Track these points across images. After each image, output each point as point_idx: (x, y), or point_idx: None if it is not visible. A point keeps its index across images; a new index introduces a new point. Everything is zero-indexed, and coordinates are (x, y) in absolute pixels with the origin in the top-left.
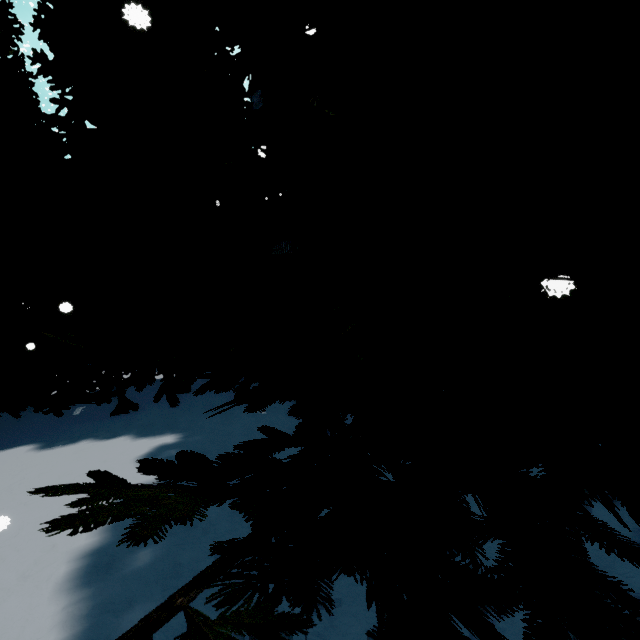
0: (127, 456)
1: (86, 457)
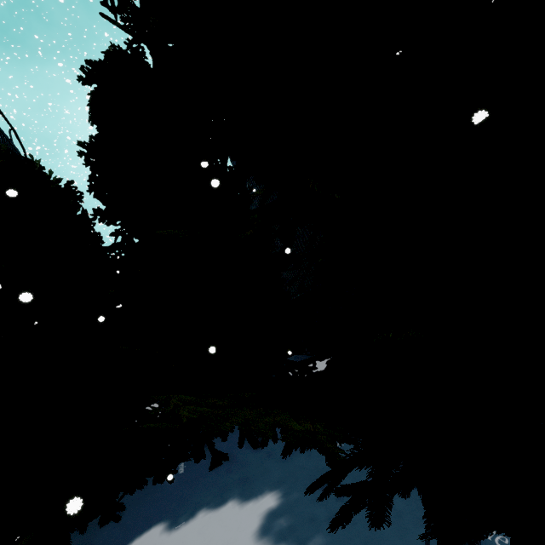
0: (244, 533)
1: (210, 538)
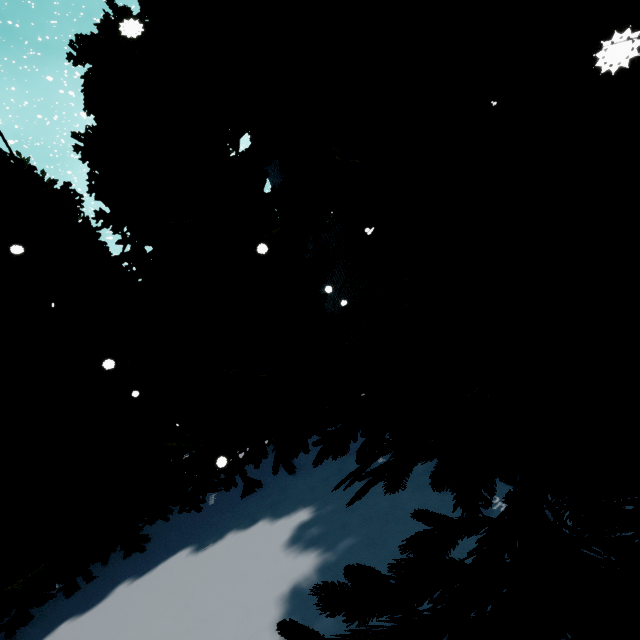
0: (273, 545)
1: (238, 553)
